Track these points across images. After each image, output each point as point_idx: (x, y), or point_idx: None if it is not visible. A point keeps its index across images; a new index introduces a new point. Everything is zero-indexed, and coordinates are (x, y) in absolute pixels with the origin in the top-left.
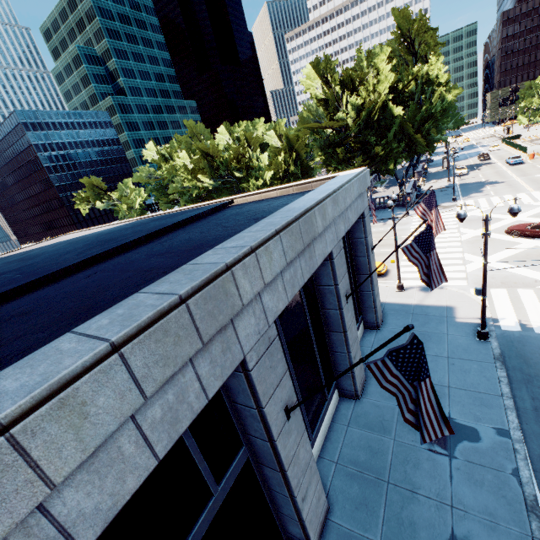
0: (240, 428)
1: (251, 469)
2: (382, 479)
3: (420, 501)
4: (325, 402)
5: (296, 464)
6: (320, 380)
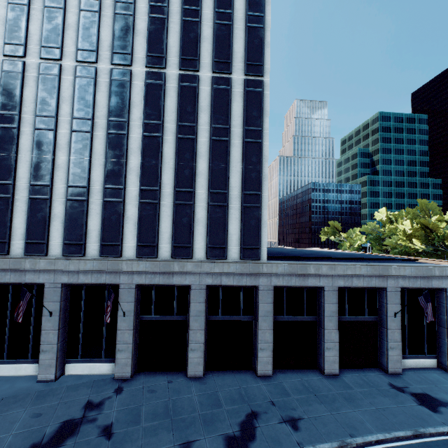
0: (378, 310)
1: (376, 325)
2: (434, 384)
3: (447, 395)
4: (423, 354)
5: (392, 333)
6: (423, 341)
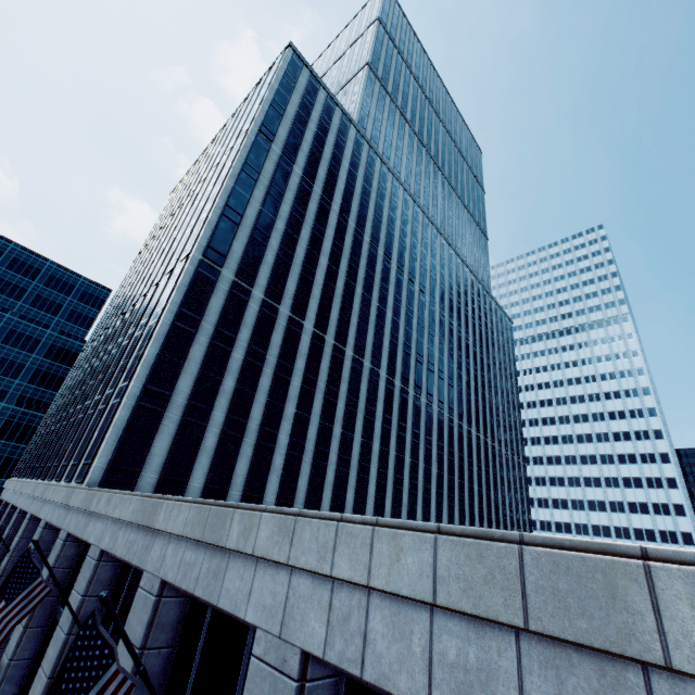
0: None
1: None
2: None
3: None
4: None
5: None
6: None
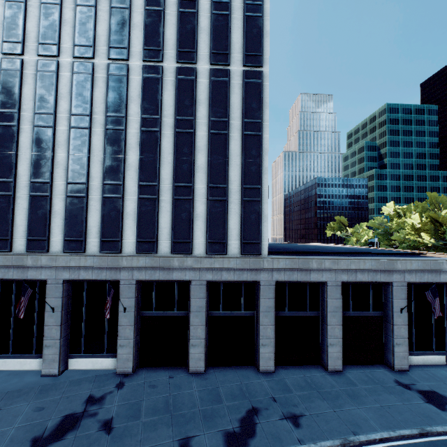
0: (384, 305)
1: (382, 321)
2: (442, 382)
3: None
4: (431, 350)
5: (398, 329)
6: (431, 337)
